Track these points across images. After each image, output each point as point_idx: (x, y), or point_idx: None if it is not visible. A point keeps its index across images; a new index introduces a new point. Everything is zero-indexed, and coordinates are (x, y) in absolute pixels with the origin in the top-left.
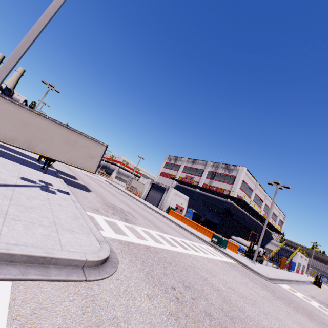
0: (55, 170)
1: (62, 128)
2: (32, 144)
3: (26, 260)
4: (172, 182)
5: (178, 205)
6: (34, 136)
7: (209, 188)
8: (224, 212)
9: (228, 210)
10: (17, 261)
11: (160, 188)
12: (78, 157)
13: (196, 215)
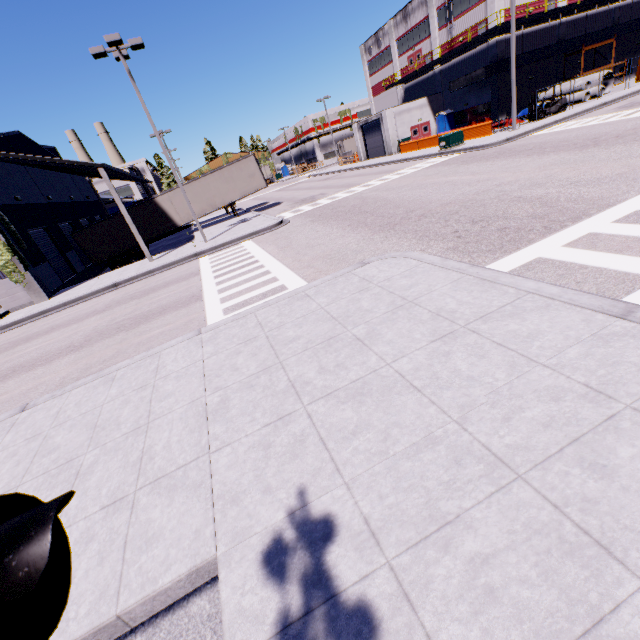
0: (244, 210)
1: (214, 176)
2: (213, 205)
3: (250, 236)
4: (395, 91)
5: (413, 127)
6: (207, 198)
7: (452, 47)
8: (488, 75)
9: (497, 61)
10: (248, 237)
11: (373, 125)
12: (244, 185)
13: (455, 115)
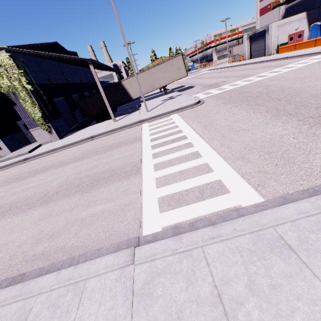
0: (171, 90)
1: (156, 68)
2: (153, 86)
3: (176, 110)
4: (278, 11)
5: (290, 35)
6: (150, 82)
7: None
8: None
9: None
10: (175, 111)
11: (259, 35)
12: (173, 75)
13: None
